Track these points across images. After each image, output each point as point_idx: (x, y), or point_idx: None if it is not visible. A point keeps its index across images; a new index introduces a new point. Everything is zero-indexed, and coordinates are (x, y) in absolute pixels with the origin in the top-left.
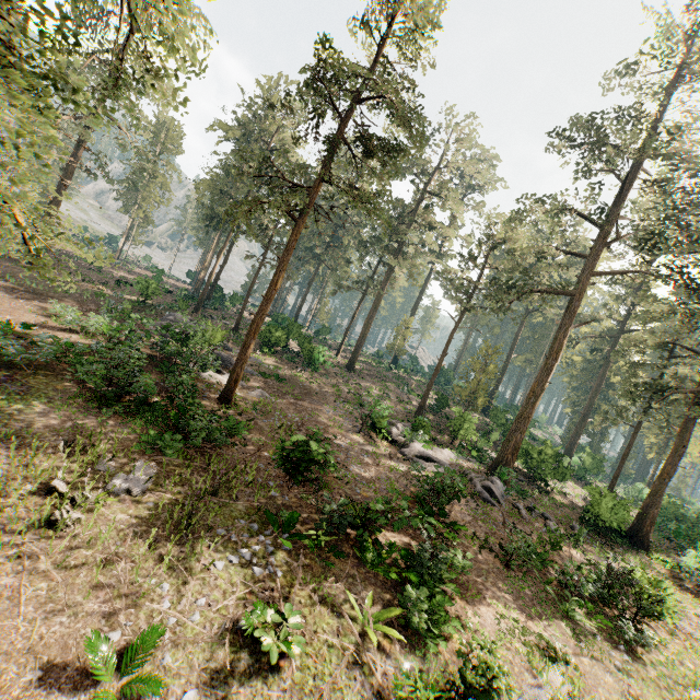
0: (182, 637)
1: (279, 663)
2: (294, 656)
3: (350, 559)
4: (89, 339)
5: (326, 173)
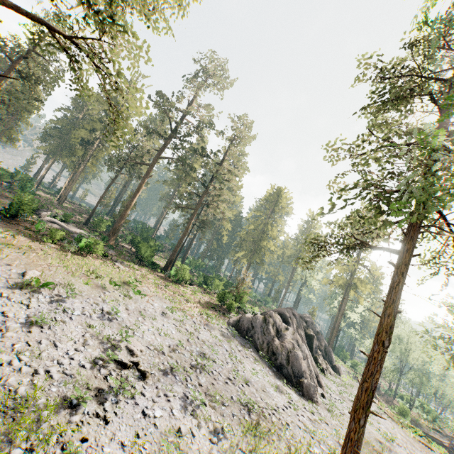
0: None
1: None
2: None
3: None
4: None
5: None
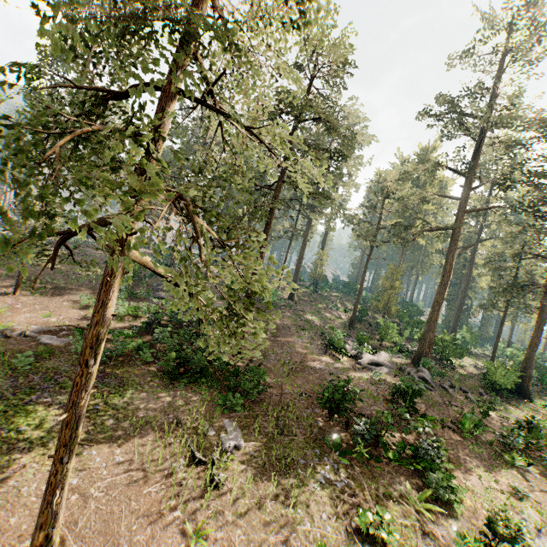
0: (331, 544)
1: (387, 545)
2: (399, 540)
3: (383, 460)
4: (121, 322)
5: (283, 175)
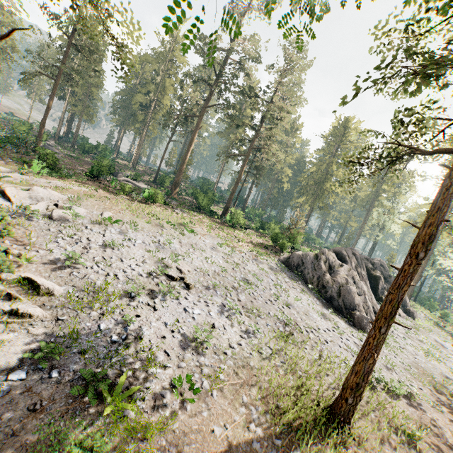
0: None
1: None
2: None
3: None
4: None
5: (65, 60)
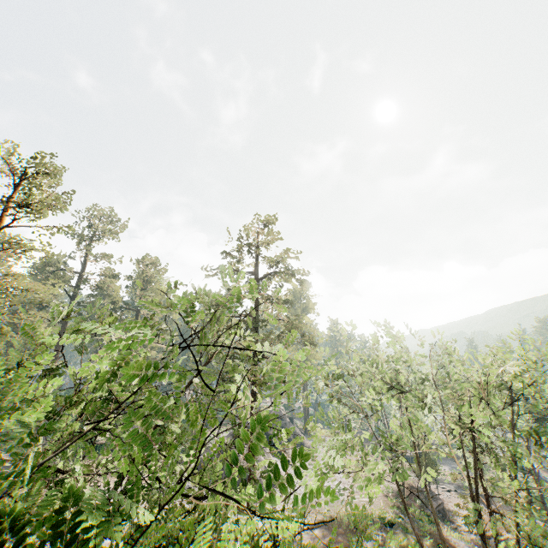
0: None
1: None
2: None
3: None
4: None
5: None
